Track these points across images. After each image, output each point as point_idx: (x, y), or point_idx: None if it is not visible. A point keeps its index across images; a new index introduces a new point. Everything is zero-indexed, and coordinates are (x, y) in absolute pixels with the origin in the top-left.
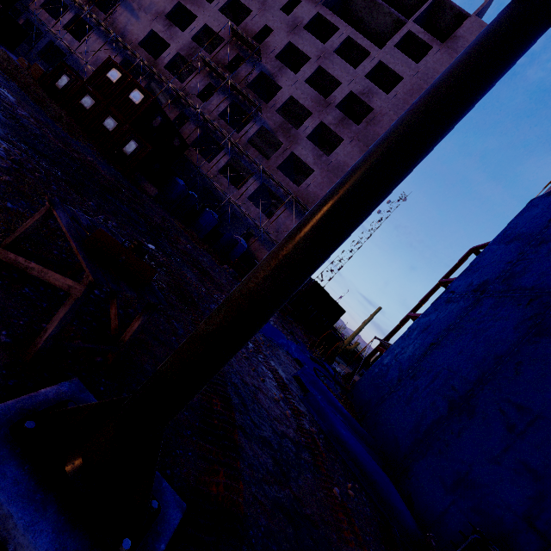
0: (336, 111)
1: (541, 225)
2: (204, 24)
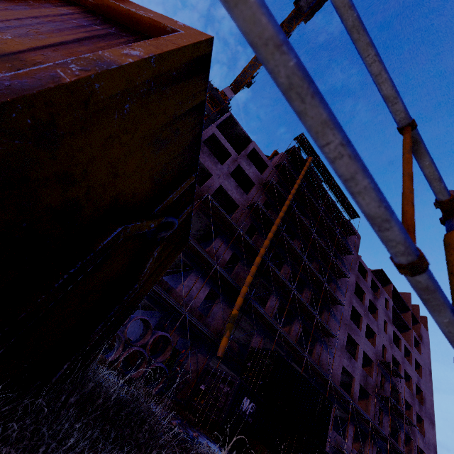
0: (416, 400)
1: None
2: (363, 350)
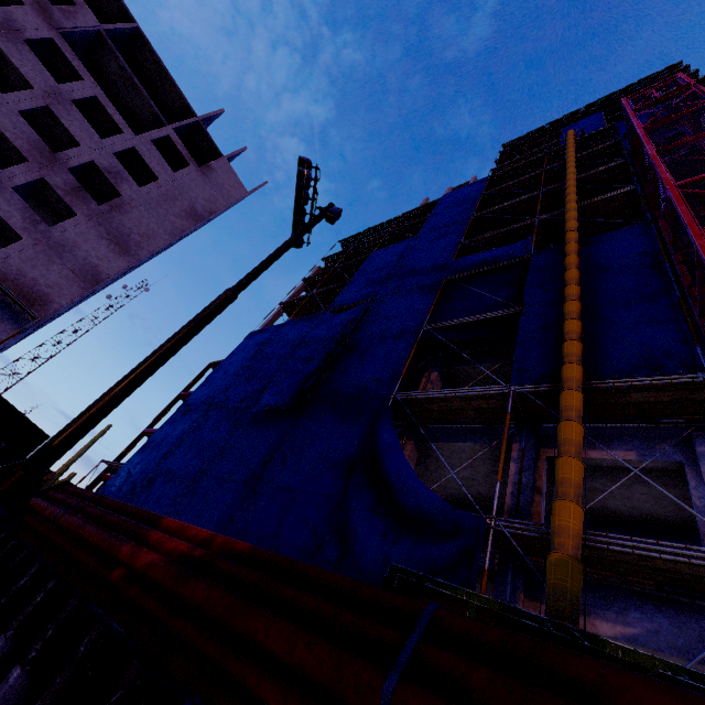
0: (69, 175)
1: (251, 355)
2: None
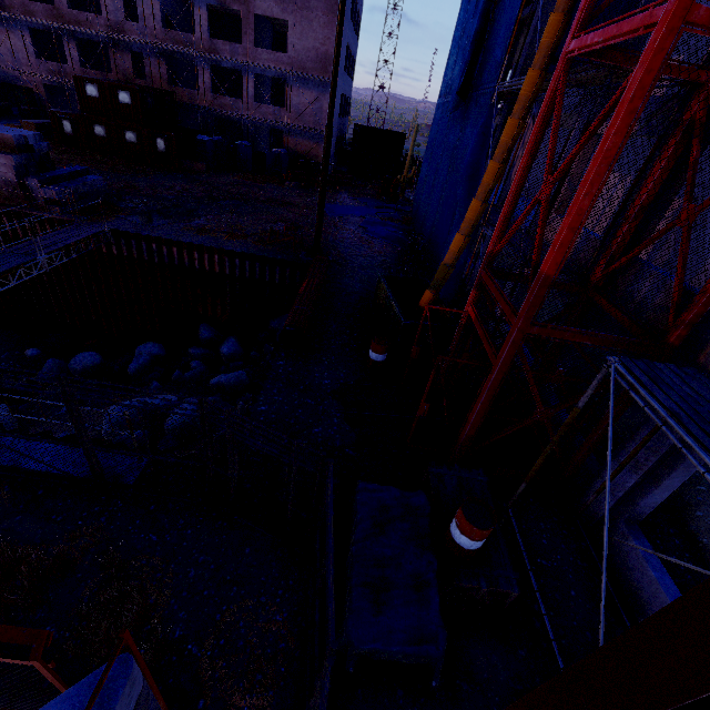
0: None
1: (467, 6)
2: None
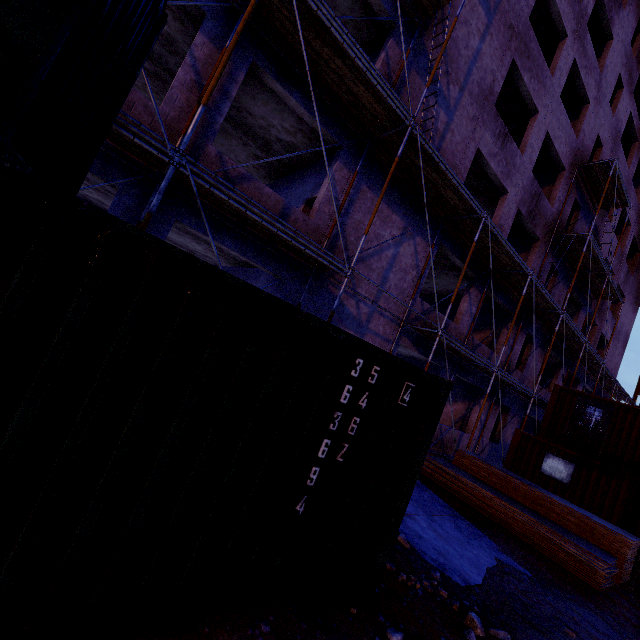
0: (625, 265)
1: None
2: (545, 132)
